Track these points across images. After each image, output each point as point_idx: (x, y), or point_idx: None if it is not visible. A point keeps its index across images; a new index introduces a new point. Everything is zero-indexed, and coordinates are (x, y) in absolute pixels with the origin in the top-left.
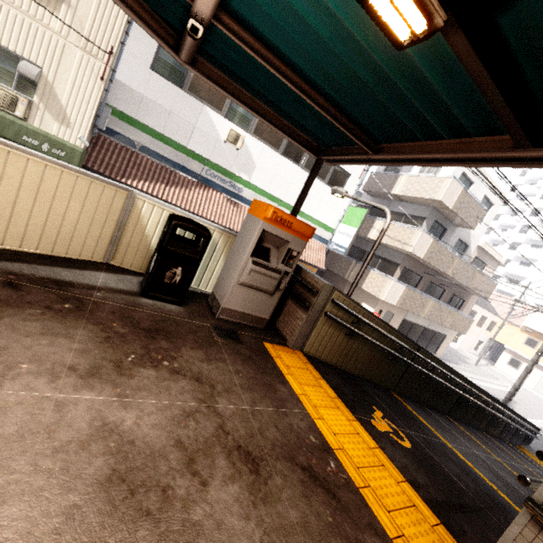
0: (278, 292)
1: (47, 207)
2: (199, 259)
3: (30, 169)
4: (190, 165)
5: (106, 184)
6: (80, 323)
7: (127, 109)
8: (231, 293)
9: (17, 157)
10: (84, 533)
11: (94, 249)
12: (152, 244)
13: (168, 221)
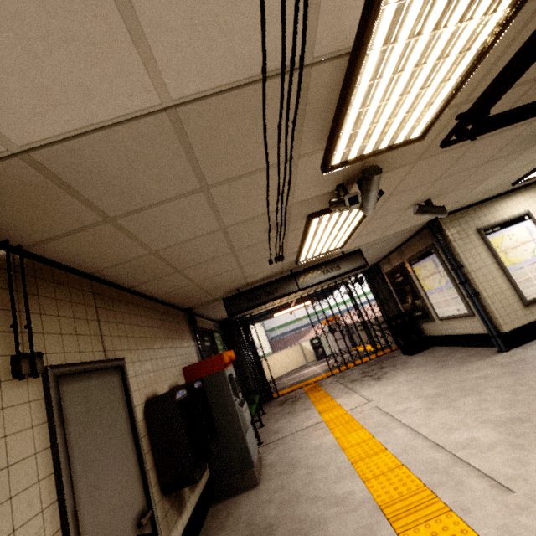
0: (345, 336)
1: (290, 358)
2: (321, 344)
3: (284, 353)
4: (302, 323)
5: (294, 346)
6: (311, 366)
7: (271, 326)
8: (335, 345)
9: (281, 352)
10: (323, 367)
11: (302, 362)
12: (312, 351)
13: (310, 342)
